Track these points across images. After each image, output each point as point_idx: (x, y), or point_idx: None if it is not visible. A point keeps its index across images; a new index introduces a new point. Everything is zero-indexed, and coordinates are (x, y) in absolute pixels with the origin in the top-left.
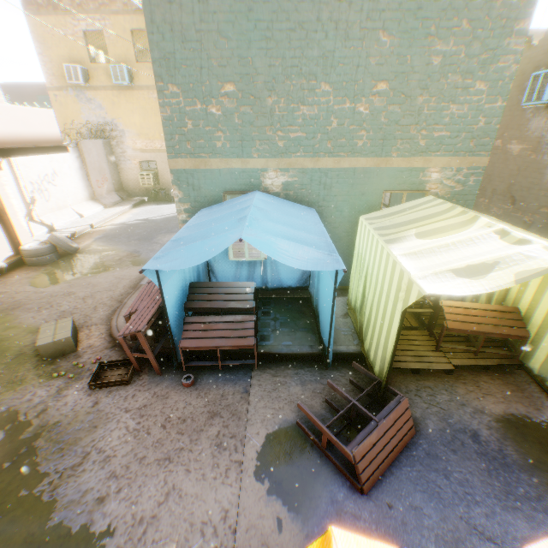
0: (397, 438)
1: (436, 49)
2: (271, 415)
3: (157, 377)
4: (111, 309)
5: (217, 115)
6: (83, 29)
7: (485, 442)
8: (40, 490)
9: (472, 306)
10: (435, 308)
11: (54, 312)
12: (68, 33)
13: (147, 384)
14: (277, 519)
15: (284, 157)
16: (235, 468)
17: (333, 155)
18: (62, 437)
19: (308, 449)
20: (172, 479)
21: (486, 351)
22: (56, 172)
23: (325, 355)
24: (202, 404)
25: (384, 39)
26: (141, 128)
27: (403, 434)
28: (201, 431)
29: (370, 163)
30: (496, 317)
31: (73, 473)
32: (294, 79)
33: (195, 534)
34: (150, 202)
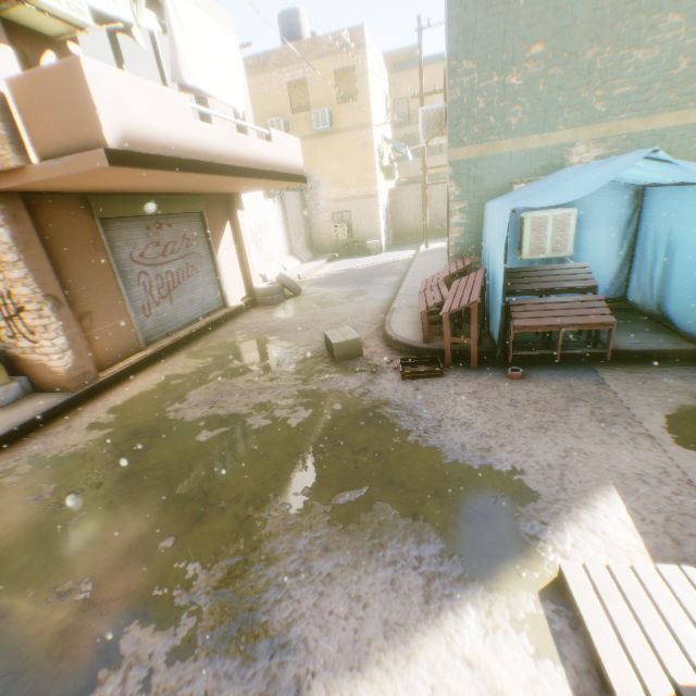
0: None
1: None
2: (657, 402)
3: (470, 372)
4: (371, 329)
5: (517, 86)
6: (287, 81)
7: None
8: (411, 440)
9: None
10: None
11: (314, 333)
12: (273, 89)
13: (464, 377)
14: None
15: (600, 124)
16: (642, 439)
17: (674, 109)
18: (401, 409)
19: None
20: (561, 441)
21: None
22: (266, 223)
23: None
24: (548, 392)
25: None
26: (337, 176)
27: None
28: (566, 410)
29: None
30: None
31: (436, 432)
32: (627, 19)
33: (633, 482)
34: (342, 257)
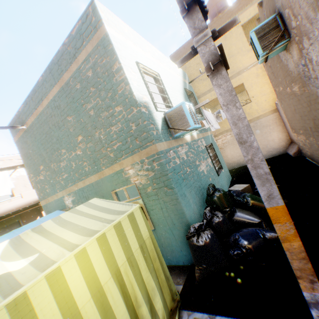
0: None
1: (88, 107)
2: None
3: None
4: None
5: (44, 179)
6: None
7: None
8: None
9: None
10: None
11: None
12: None
13: None
14: None
15: (67, 188)
16: None
17: (81, 180)
18: None
19: None
20: None
21: None
22: None
23: None
24: None
25: (70, 118)
26: None
27: None
28: None
29: (96, 177)
30: None
31: None
32: (54, 153)
33: None
34: None
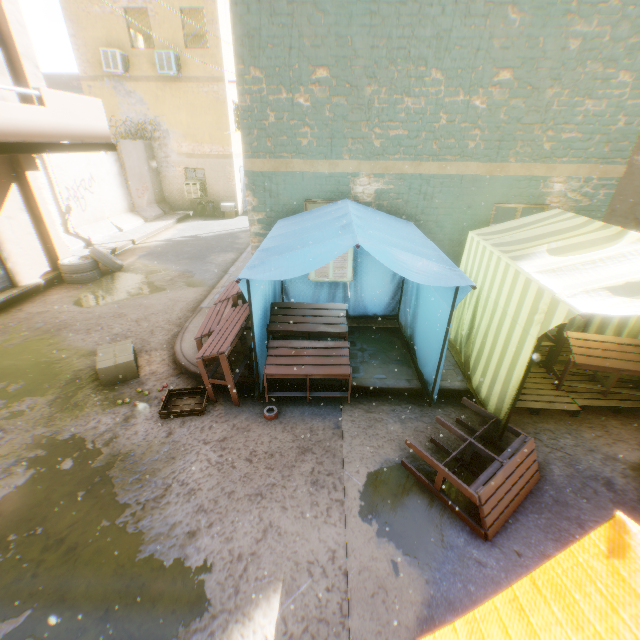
0: (521, 482)
1: (574, 30)
2: (371, 454)
3: (233, 408)
4: (170, 334)
5: (305, 106)
6: (124, 7)
7: (621, 491)
8: (122, 521)
9: (603, 340)
10: (556, 341)
11: (105, 335)
12: (106, 11)
13: (224, 416)
14: (392, 562)
15: (380, 160)
16: (337, 508)
17: (438, 159)
18: (137, 468)
19: (418, 491)
20: (268, 516)
21: (617, 391)
22: (94, 177)
23: (427, 391)
24: (290, 439)
25: (513, 17)
26: (188, 129)
27: (527, 478)
28: (293, 467)
29: (481, 169)
30: (632, 352)
31: (156, 506)
32: (400, 64)
33: (302, 574)
34: (196, 217)
